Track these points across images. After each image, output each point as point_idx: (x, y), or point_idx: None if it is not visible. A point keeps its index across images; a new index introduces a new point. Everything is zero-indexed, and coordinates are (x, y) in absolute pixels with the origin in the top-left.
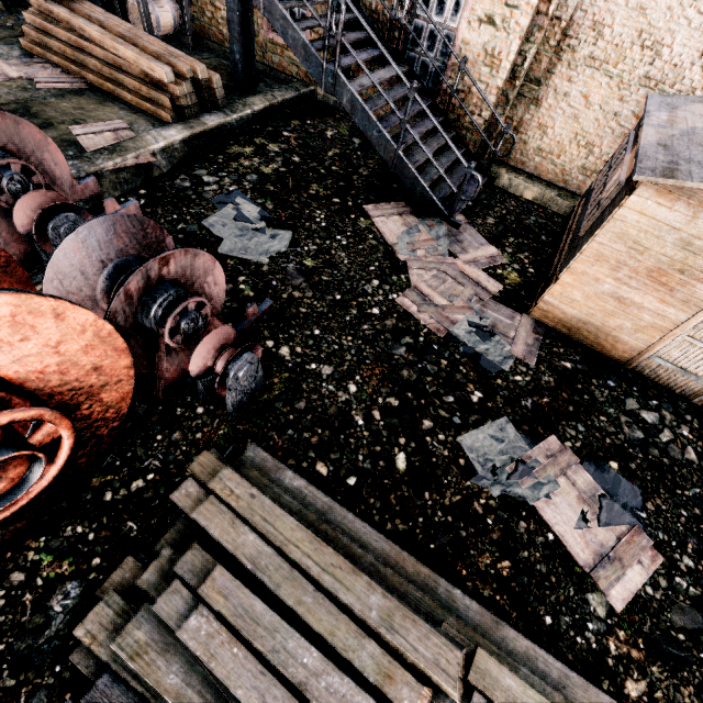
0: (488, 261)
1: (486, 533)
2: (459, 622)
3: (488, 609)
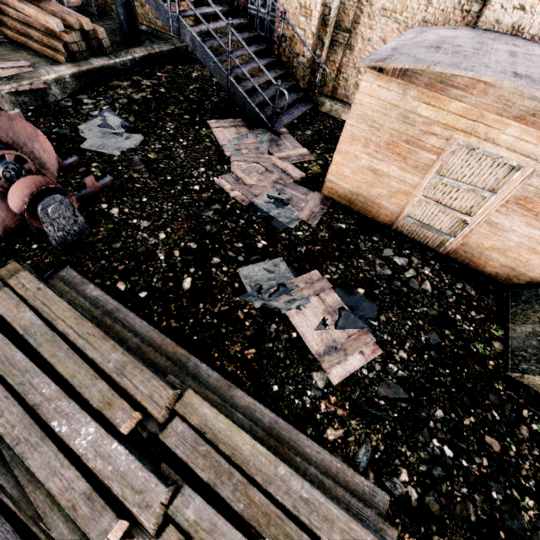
0: (298, 158)
1: (242, 331)
2: (196, 382)
3: (228, 379)
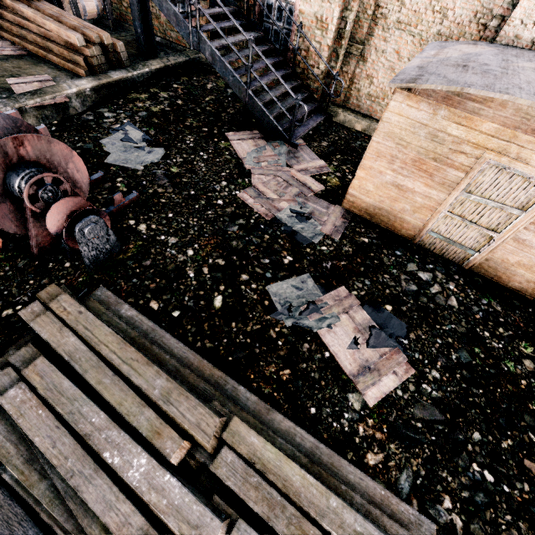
0: (316, 170)
1: (275, 351)
2: (236, 407)
3: (266, 401)
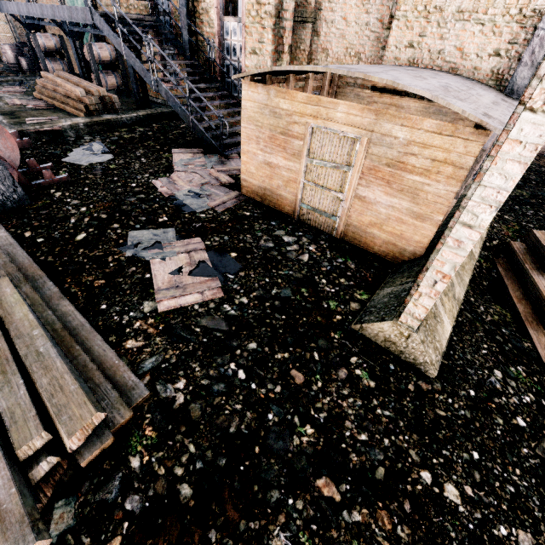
0: (235, 172)
1: (103, 268)
2: (32, 289)
3: (67, 296)
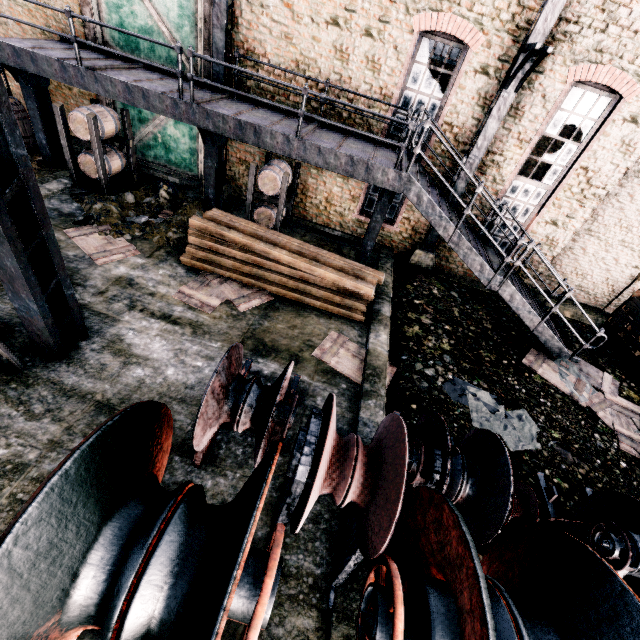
0: (614, 387)
1: None
2: None
3: None
